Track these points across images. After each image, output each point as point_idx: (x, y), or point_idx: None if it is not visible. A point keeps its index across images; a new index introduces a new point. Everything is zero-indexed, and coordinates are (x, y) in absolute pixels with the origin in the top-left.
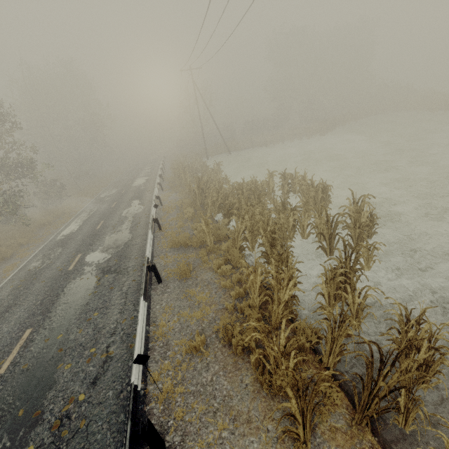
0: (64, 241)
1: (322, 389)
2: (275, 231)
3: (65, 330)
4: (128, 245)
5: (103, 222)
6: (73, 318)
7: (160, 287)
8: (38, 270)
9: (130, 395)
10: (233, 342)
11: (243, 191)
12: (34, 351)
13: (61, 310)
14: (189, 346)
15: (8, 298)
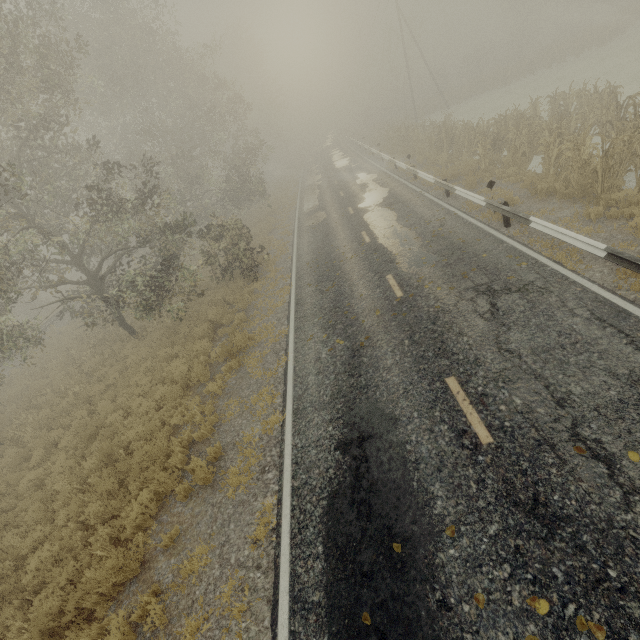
0: (318, 209)
1: (612, 183)
2: (561, 129)
3: (393, 224)
4: (392, 192)
5: (342, 192)
6: (392, 221)
7: (450, 198)
8: (320, 222)
9: (487, 201)
10: (539, 189)
11: (507, 121)
12: (380, 233)
13: (376, 222)
14: (504, 199)
15: (317, 234)
